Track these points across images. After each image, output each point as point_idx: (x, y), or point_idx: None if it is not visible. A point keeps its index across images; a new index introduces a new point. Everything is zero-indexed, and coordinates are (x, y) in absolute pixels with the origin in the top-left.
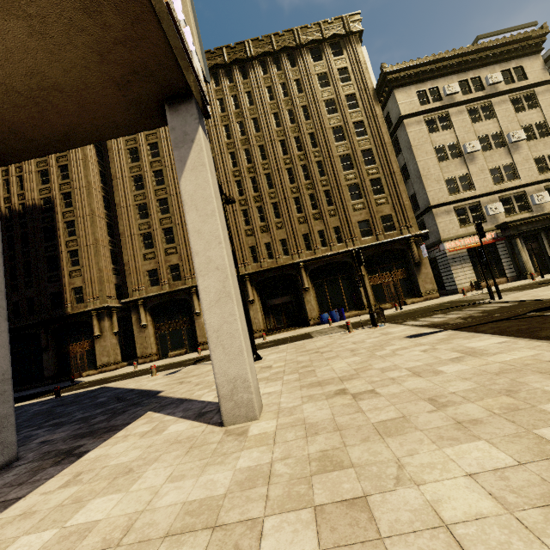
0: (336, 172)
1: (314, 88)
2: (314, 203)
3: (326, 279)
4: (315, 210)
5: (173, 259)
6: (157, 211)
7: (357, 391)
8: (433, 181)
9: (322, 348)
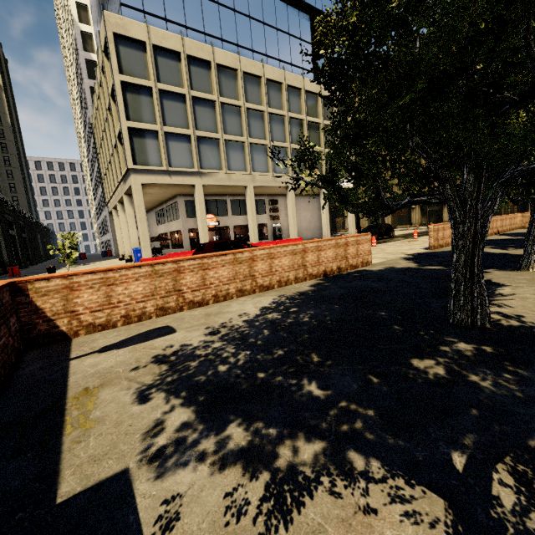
0: None
1: None
2: None
3: None
4: None
5: None
6: None
7: None
8: None
9: None
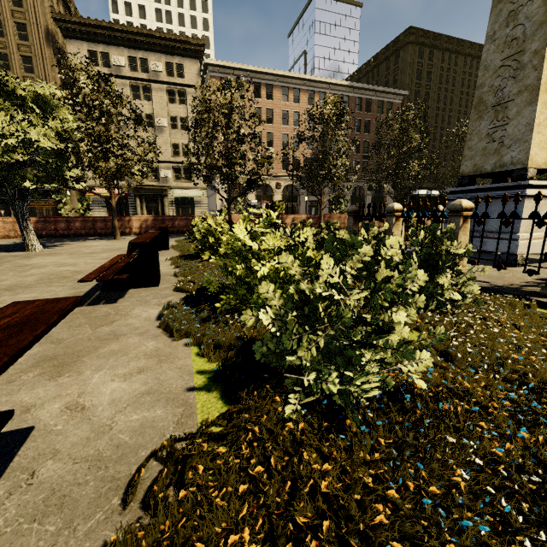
0: None
1: None
2: None
3: None
4: None
5: None
6: None
7: None
8: None
9: None
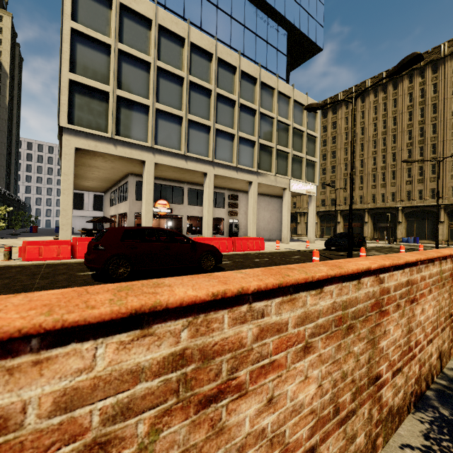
0: (445, 151)
1: (447, 88)
2: (421, 172)
3: (417, 219)
4: (421, 176)
5: (332, 195)
6: (330, 172)
7: None
8: None
9: None
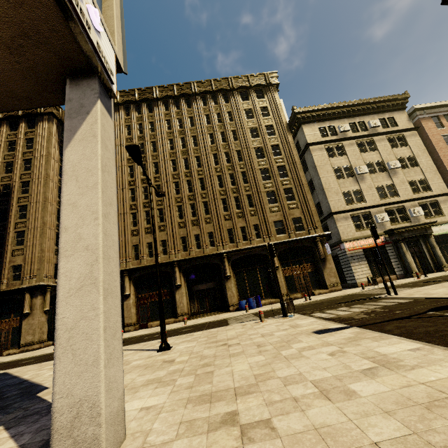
0: (257, 181)
1: (242, 118)
2: (238, 204)
3: (246, 269)
4: (239, 209)
5: None
6: None
7: (250, 420)
8: (333, 193)
9: (231, 339)
